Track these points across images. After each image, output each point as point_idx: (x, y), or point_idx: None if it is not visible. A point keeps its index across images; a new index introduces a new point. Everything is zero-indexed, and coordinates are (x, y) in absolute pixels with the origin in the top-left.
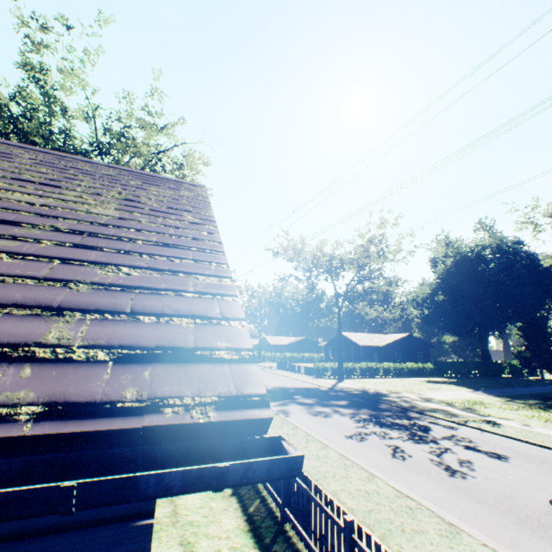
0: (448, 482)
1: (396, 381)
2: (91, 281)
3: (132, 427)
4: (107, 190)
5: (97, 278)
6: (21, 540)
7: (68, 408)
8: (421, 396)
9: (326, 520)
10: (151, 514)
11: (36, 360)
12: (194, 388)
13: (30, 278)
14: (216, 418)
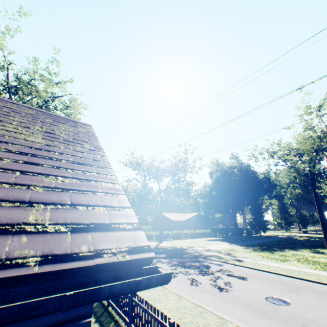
0: (219, 295)
1: (191, 241)
2: (43, 185)
3: (90, 265)
4: (32, 124)
5: (45, 183)
6: None
7: (54, 257)
8: (205, 248)
9: (158, 325)
10: (90, 315)
11: (27, 232)
12: (115, 244)
13: (5, 183)
14: (129, 258)
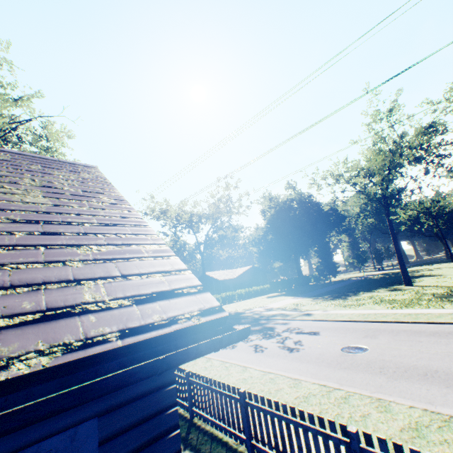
0: (290, 356)
1: (248, 302)
2: (80, 259)
3: (169, 332)
4: (19, 177)
5: (81, 256)
6: (111, 412)
7: (132, 330)
8: (265, 308)
9: (226, 400)
10: (173, 382)
11: (92, 311)
12: (186, 309)
13: (35, 263)
14: (205, 320)
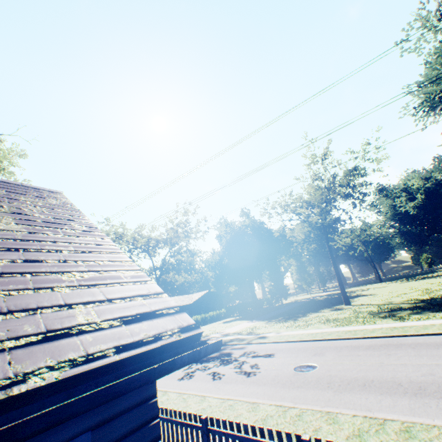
0: (248, 381)
1: (204, 328)
2: (66, 285)
3: (157, 346)
4: None
5: (67, 282)
6: (103, 425)
7: (125, 346)
8: (222, 333)
9: (187, 430)
10: (156, 395)
11: (88, 331)
12: (168, 327)
13: (26, 289)
14: (185, 336)
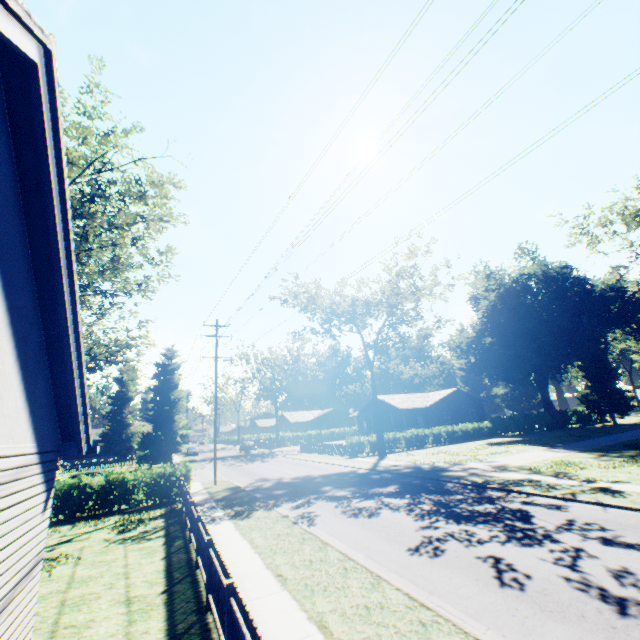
0: (631, 636)
1: (452, 449)
2: None
3: None
4: None
5: None
6: None
7: None
8: (491, 464)
9: None
10: None
11: None
12: None
13: None
14: None
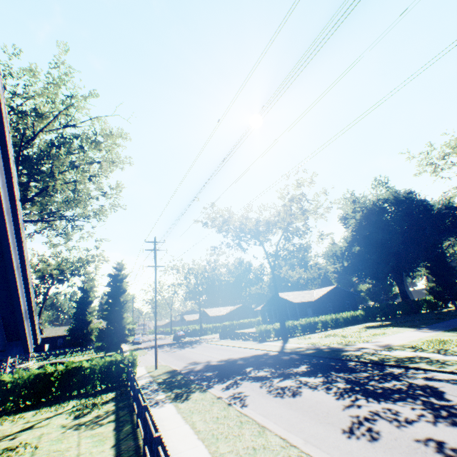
0: None
1: (338, 332)
2: None
3: None
4: None
5: None
6: None
7: None
8: (377, 344)
9: None
10: None
11: None
12: None
13: None
14: None
